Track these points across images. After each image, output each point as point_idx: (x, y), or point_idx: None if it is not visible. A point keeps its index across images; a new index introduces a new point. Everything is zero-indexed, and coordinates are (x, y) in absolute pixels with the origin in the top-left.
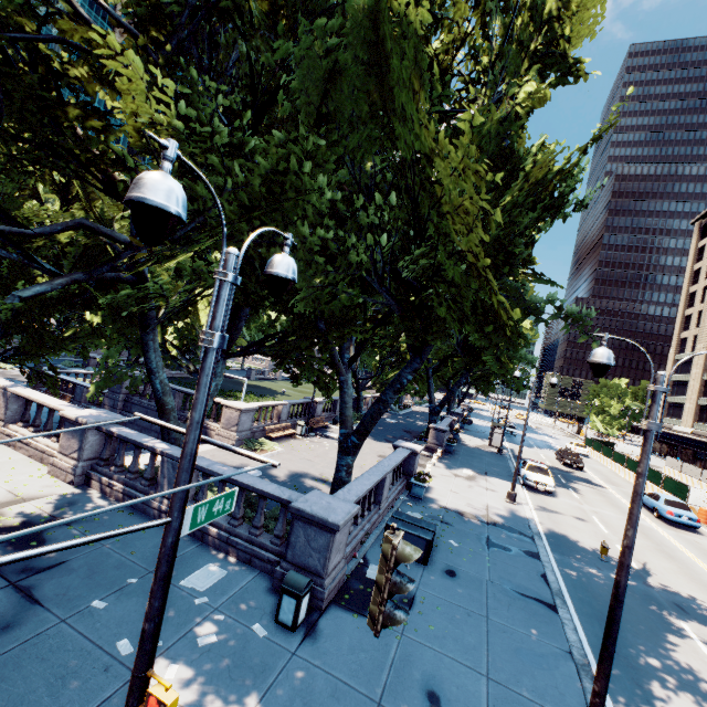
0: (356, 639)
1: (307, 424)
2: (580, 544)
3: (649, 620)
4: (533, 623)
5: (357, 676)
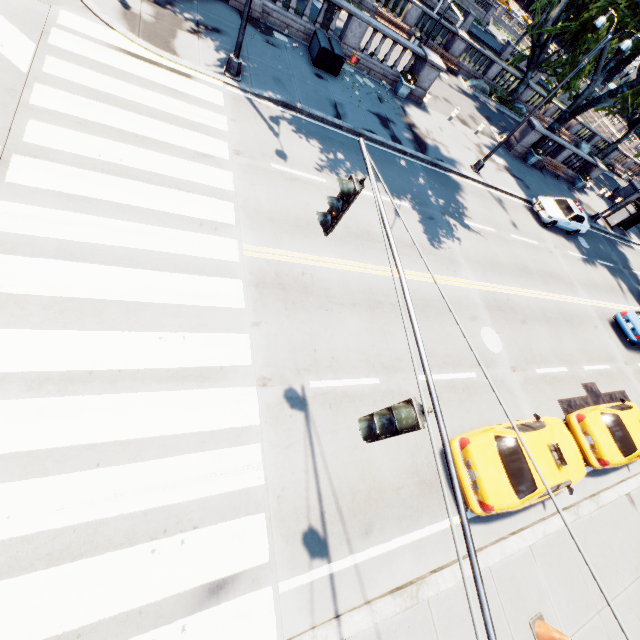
0: (224, 13)
1: (424, 43)
2: (460, 196)
3: (388, 182)
4: (311, 99)
5: (204, 6)
